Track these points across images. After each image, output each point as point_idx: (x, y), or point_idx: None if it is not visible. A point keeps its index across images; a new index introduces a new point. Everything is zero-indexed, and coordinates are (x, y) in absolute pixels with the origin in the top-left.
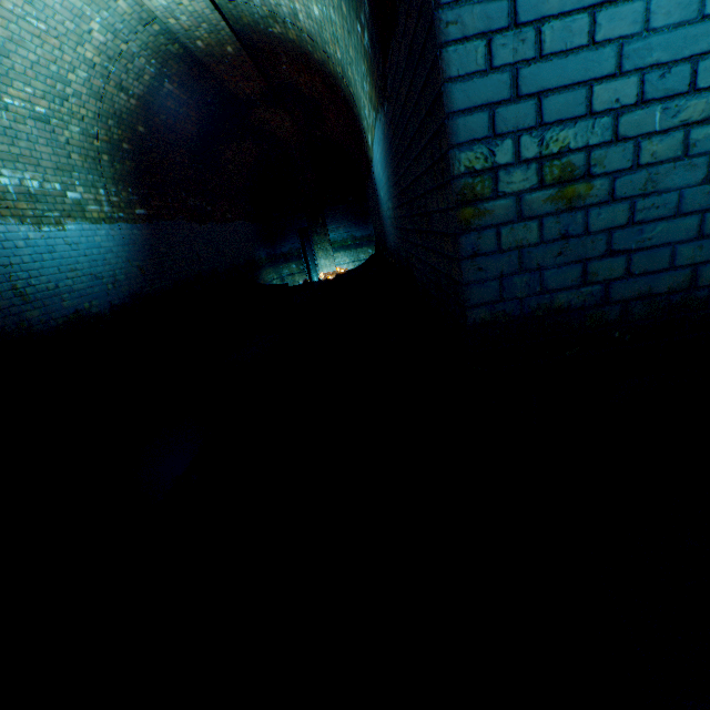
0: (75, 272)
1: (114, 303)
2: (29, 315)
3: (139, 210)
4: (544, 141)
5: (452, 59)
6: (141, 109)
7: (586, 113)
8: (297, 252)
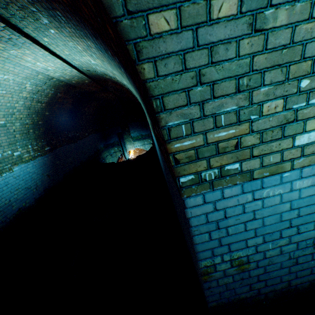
0: (18, 190)
1: (36, 197)
2: None
3: (46, 148)
4: (231, 255)
5: (196, 238)
6: (47, 106)
7: (245, 247)
8: (117, 142)
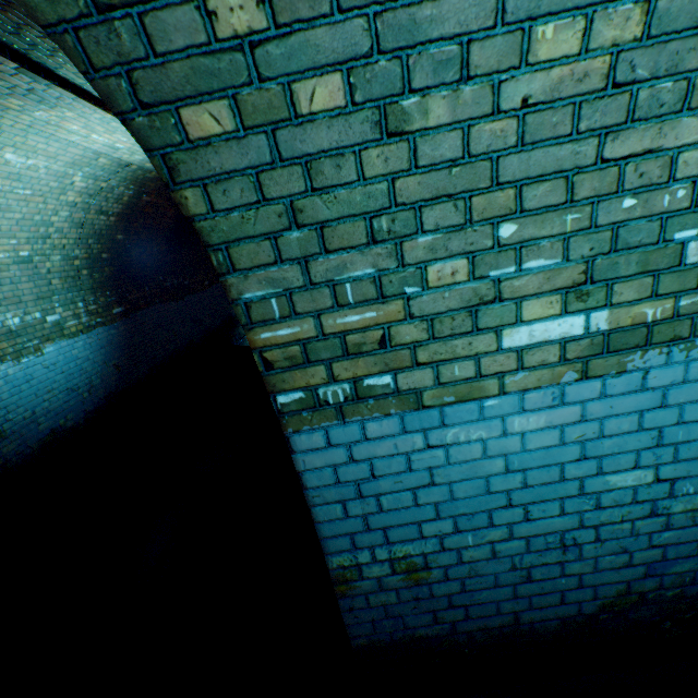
0: (52, 392)
1: (89, 409)
2: (5, 451)
3: (116, 309)
4: (392, 550)
5: (319, 512)
6: (120, 221)
7: (419, 536)
8: None
